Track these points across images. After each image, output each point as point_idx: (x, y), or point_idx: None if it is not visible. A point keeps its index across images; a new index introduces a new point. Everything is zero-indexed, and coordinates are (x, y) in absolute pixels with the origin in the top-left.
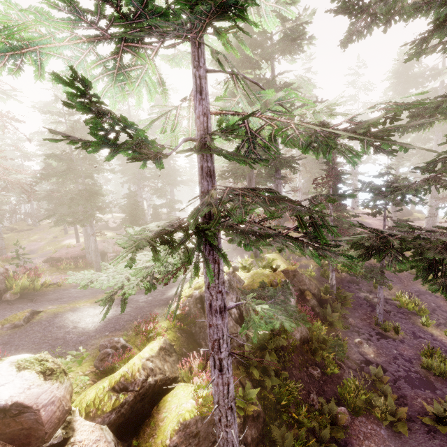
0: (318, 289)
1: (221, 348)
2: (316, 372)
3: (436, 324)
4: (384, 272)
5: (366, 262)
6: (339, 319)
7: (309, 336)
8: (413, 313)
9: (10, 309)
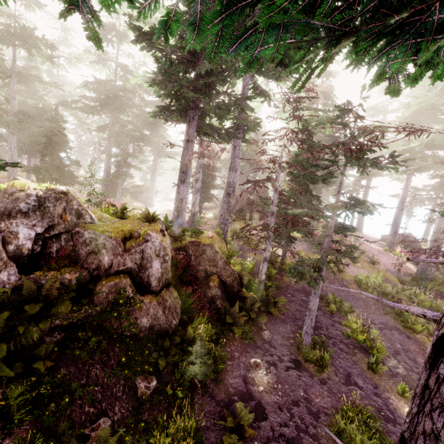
0: (236, 279)
1: None
2: (143, 385)
3: (391, 373)
4: (322, 270)
5: (332, 275)
6: (246, 325)
7: (172, 330)
8: (363, 350)
9: None
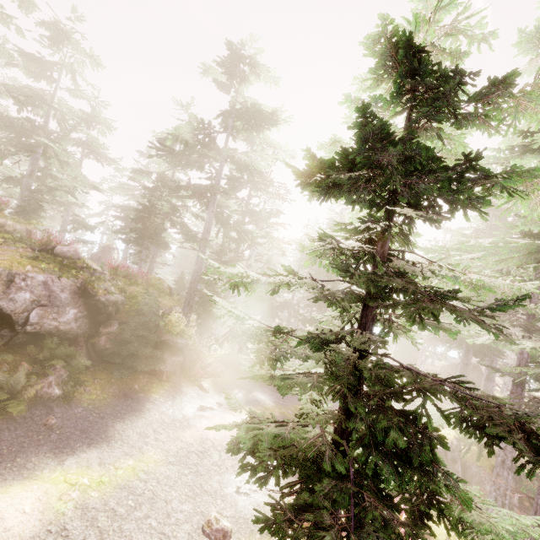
0: None
1: (505, 496)
2: None
3: None
4: None
5: None
6: None
7: None
8: None
9: (287, 396)
